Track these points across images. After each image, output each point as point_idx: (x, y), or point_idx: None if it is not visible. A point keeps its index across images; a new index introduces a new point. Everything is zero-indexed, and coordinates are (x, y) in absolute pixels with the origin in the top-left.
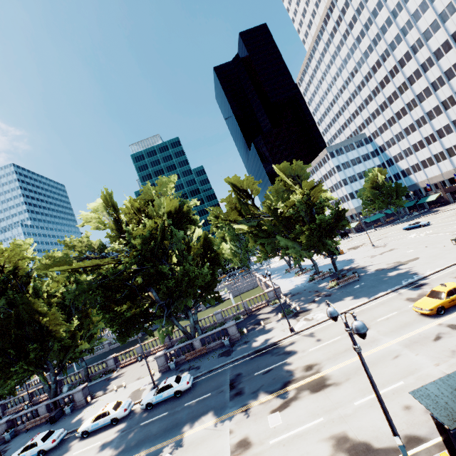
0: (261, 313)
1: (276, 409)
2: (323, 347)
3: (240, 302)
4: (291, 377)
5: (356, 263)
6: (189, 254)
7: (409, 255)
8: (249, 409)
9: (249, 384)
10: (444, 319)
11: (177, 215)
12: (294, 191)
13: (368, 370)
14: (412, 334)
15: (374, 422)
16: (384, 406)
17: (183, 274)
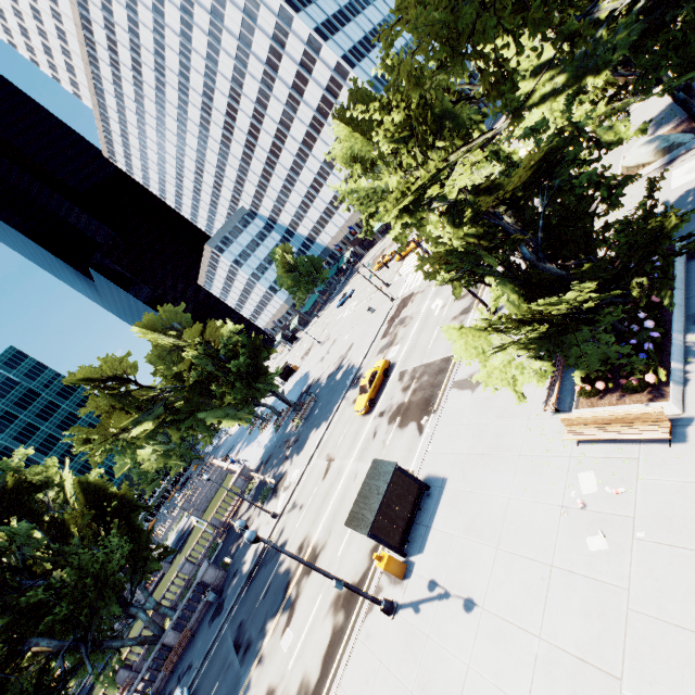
0: (241, 517)
1: (286, 626)
2: (307, 512)
3: (206, 524)
4: (289, 575)
5: (311, 378)
6: (72, 534)
7: (347, 343)
8: (262, 655)
9: (254, 625)
10: (376, 410)
11: (1, 501)
12: (184, 346)
13: (288, 552)
14: (361, 442)
15: (353, 559)
16: (314, 567)
17: (77, 576)
